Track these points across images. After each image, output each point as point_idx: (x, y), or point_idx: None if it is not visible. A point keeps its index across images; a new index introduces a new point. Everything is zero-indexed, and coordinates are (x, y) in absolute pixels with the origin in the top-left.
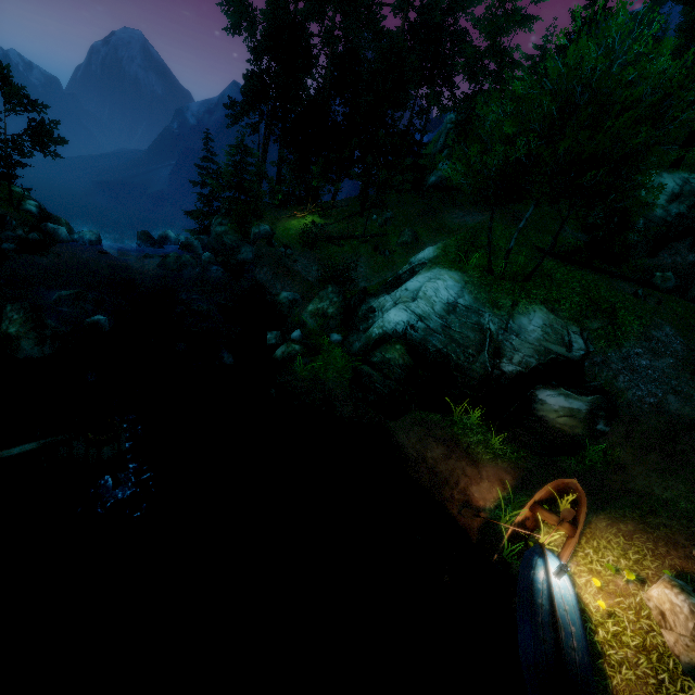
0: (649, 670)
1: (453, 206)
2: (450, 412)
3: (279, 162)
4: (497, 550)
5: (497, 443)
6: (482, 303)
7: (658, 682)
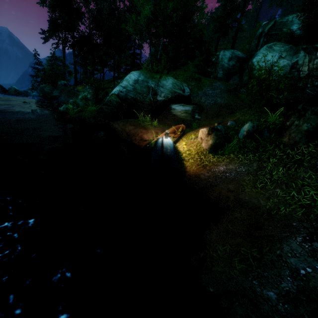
0: (198, 157)
1: None
2: (138, 118)
3: (73, 63)
4: (149, 144)
5: (157, 124)
6: (148, 77)
7: (201, 159)
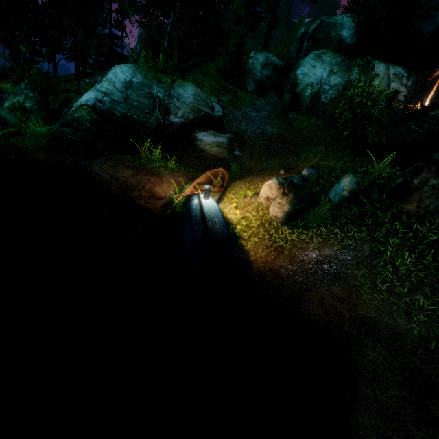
0: (265, 232)
1: None
2: (138, 153)
3: None
4: (171, 207)
5: (175, 166)
6: (150, 79)
7: (270, 236)
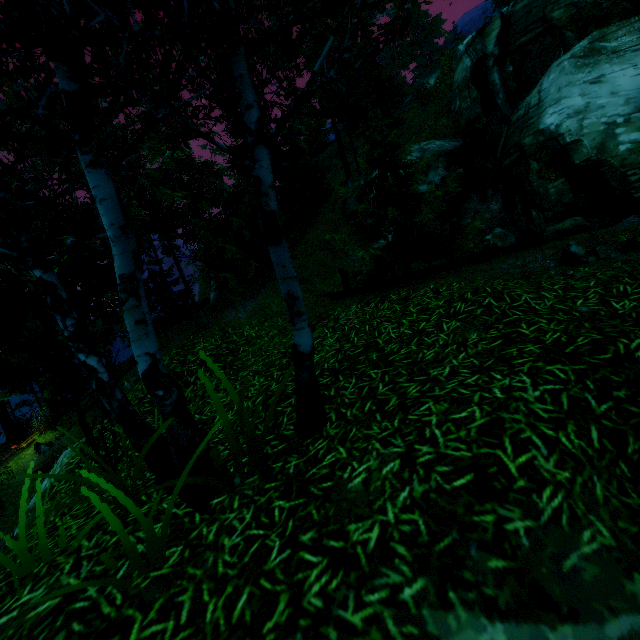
0: None
1: (224, 310)
2: None
3: None
4: None
5: None
6: None
7: None
